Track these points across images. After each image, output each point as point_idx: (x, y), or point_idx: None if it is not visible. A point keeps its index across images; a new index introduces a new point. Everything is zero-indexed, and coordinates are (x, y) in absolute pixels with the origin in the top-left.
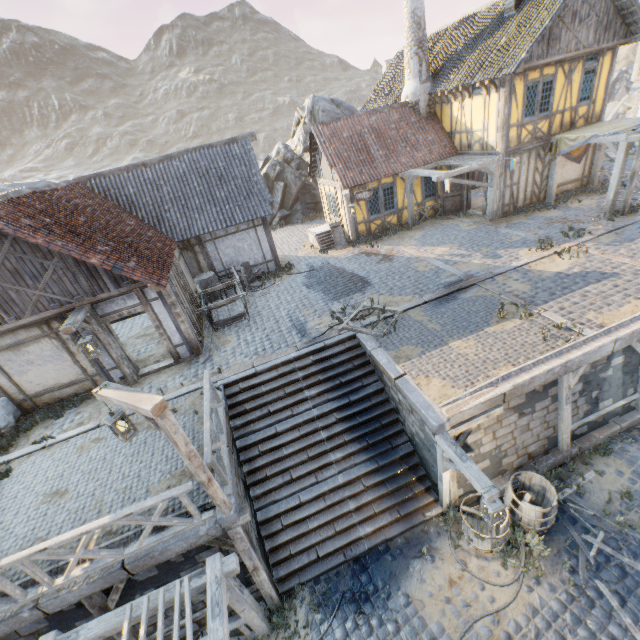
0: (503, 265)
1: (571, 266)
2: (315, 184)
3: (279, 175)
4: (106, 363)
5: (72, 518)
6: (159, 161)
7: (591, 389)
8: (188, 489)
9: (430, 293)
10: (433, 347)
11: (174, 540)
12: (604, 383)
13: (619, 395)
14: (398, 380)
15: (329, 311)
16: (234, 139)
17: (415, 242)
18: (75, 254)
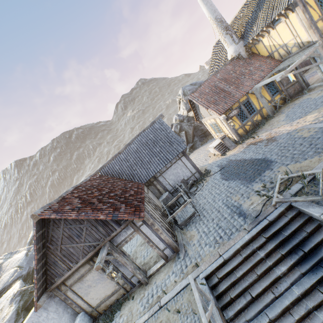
0: None
1: None
2: (200, 124)
3: (180, 129)
4: (127, 274)
5: None
6: (124, 148)
7: None
8: None
9: None
10: None
11: None
12: None
13: None
14: None
15: (253, 191)
16: (153, 121)
17: (284, 122)
18: (91, 217)
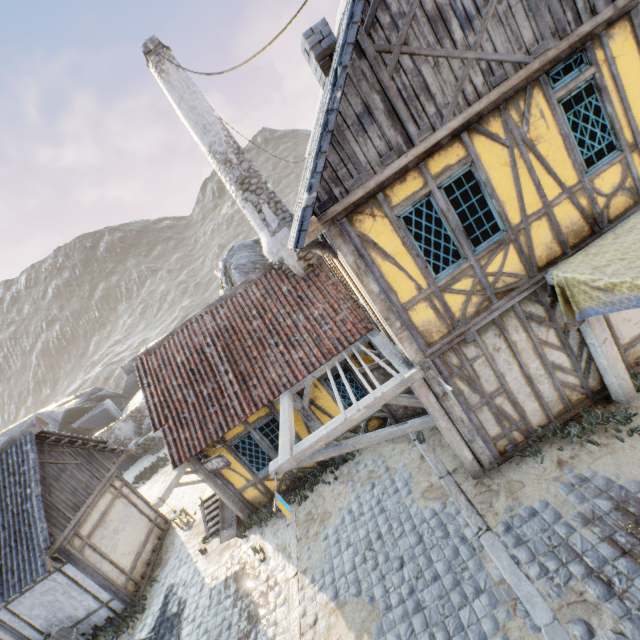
0: None
1: None
2: None
3: None
4: None
5: None
6: None
7: None
8: None
9: None
10: None
11: None
12: None
13: None
14: None
15: None
16: (12, 439)
17: (317, 554)
18: None
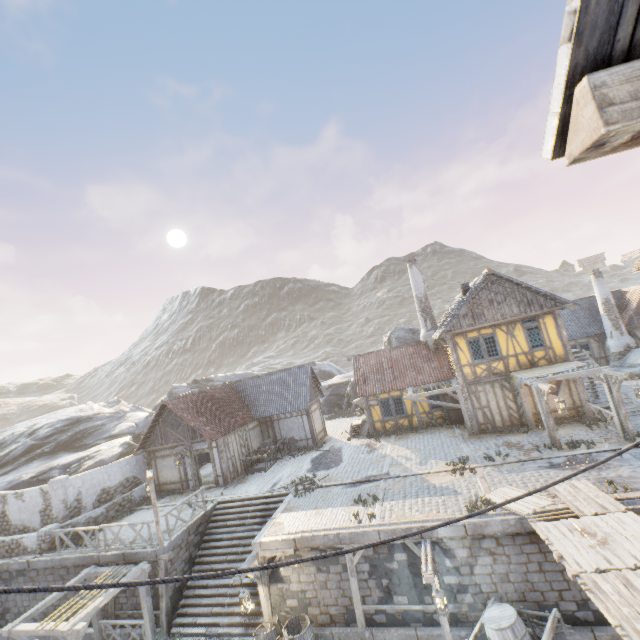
0: (415, 471)
1: (447, 481)
2: None
3: None
4: (189, 476)
5: (129, 534)
6: (266, 375)
7: (380, 575)
8: (150, 521)
9: (352, 479)
10: (306, 509)
11: (141, 550)
12: (393, 574)
13: (415, 597)
14: (270, 519)
15: (299, 477)
16: (303, 365)
17: (402, 442)
18: (187, 420)
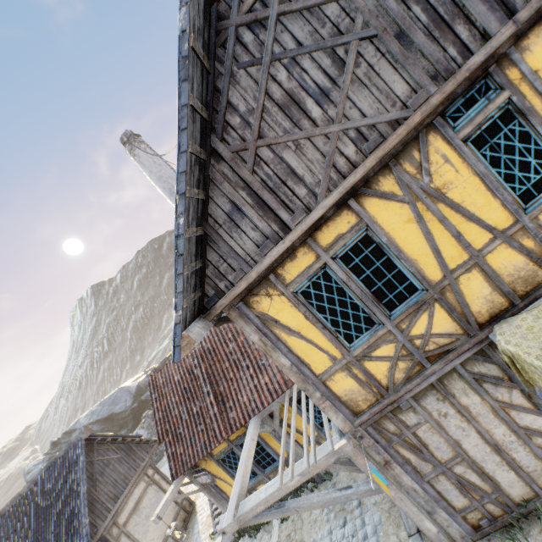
0: None
1: None
2: None
3: None
4: None
5: None
6: (29, 487)
7: None
8: None
9: None
10: None
11: None
12: None
13: None
14: None
15: None
16: (71, 442)
17: None
18: None
